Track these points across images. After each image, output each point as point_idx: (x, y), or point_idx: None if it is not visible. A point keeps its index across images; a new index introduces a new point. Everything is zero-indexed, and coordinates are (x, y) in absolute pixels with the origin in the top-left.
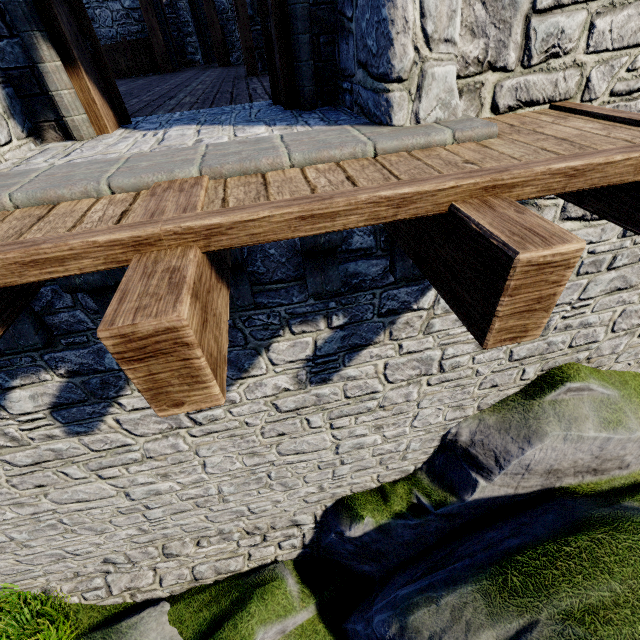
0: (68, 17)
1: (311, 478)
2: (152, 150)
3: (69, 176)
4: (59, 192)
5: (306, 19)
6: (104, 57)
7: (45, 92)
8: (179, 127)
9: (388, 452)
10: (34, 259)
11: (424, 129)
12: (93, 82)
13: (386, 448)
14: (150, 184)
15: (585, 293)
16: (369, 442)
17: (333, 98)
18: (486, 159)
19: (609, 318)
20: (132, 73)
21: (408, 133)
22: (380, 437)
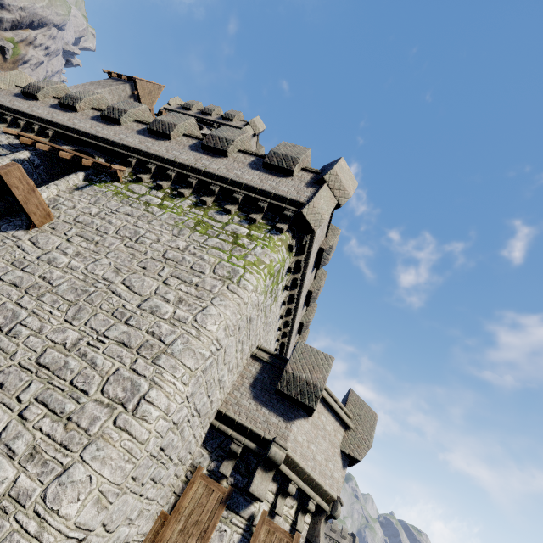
0: None
1: None
2: None
3: None
4: None
5: None
6: None
7: None
8: None
9: None
10: None
11: None
12: None
13: None
14: None
15: (5, 276)
16: None
17: None
18: None
19: None
20: None
21: None
22: None
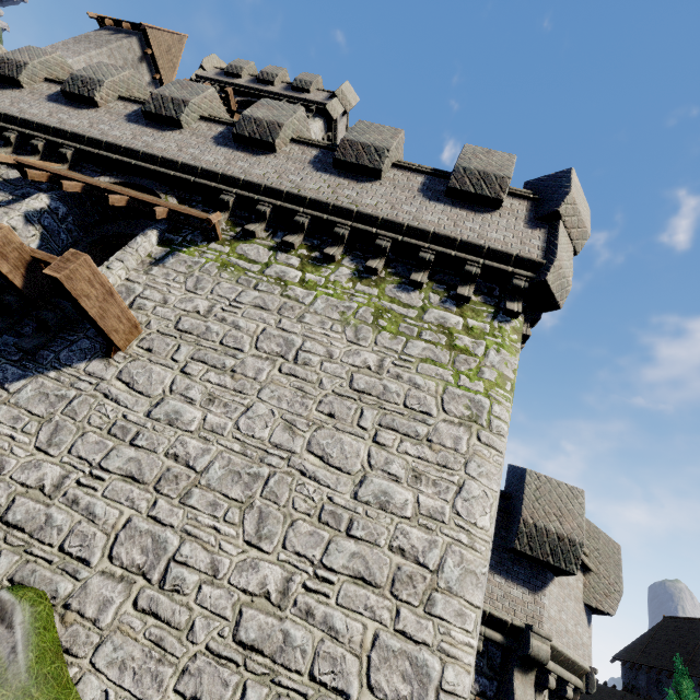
0: None
1: None
2: None
3: None
4: None
5: None
6: None
7: None
8: None
9: None
10: None
11: None
12: None
13: None
14: None
15: (107, 460)
16: None
17: None
18: None
19: (115, 522)
20: None
21: None
22: None
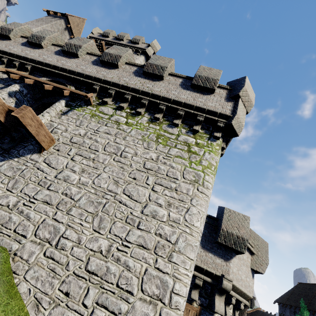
0: None
1: None
2: None
3: None
4: None
5: None
6: None
7: None
8: None
9: None
10: None
11: None
12: None
13: None
14: None
15: (37, 195)
16: None
17: None
18: None
19: (38, 220)
20: None
21: None
22: None
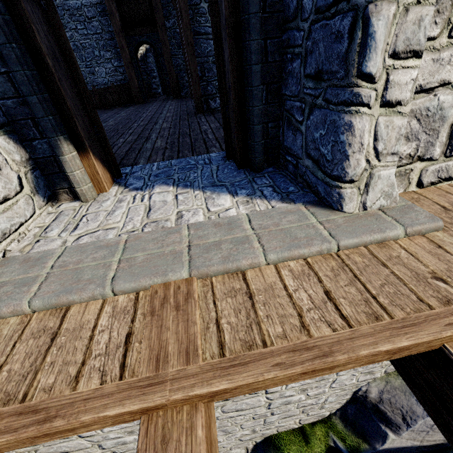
0: (83, 118)
1: (246, 425)
2: (143, 227)
3: (79, 271)
4: (70, 298)
5: (260, 115)
6: (106, 137)
7: (62, 170)
8: (159, 188)
9: (309, 404)
10: (45, 433)
11: (375, 221)
12: (98, 158)
13: (308, 402)
14: (147, 286)
15: None
16: (295, 399)
17: (276, 161)
18: (452, 273)
19: None
20: (116, 104)
21: (363, 228)
22: (304, 396)
